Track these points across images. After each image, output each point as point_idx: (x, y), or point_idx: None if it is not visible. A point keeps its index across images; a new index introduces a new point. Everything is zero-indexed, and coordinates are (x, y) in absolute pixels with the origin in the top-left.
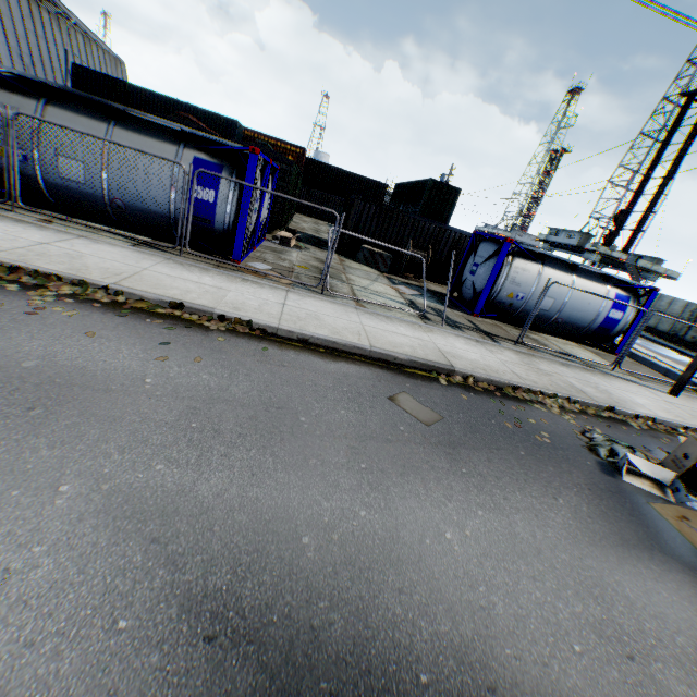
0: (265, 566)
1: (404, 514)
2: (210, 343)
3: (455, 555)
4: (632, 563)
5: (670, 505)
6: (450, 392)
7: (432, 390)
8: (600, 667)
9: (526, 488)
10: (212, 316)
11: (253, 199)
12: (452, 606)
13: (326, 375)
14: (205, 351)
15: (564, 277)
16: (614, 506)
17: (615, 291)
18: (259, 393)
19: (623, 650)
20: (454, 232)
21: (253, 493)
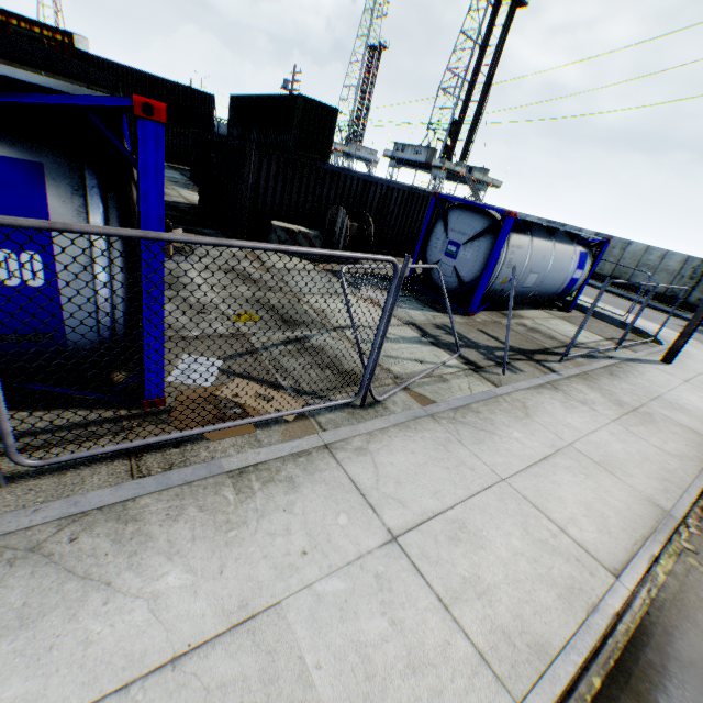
0: None
1: None
2: None
3: None
4: None
5: None
6: None
7: None
8: None
9: None
10: None
11: None
12: None
13: None
14: None
15: (547, 245)
16: None
17: (579, 249)
18: None
19: None
20: (381, 185)
21: None
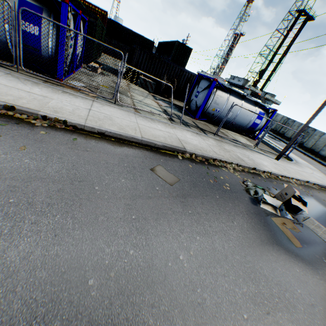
0: (57, 313)
1: (157, 247)
2: (35, 135)
3: (185, 270)
4: (266, 254)
5: (278, 217)
6: (183, 163)
7: (174, 162)
8: (256, 325)
9: (220, 218)
10: (38, 116)
11: (68, 38)
12: (182, 308)
13: (114, 156)
14: (29, 141)
15: (239, 101)
16: (257, 222)
17: (259, 110)
18: (67, 171)
19: (265, 310)
20: (188, 73)
21: (54, 251)
